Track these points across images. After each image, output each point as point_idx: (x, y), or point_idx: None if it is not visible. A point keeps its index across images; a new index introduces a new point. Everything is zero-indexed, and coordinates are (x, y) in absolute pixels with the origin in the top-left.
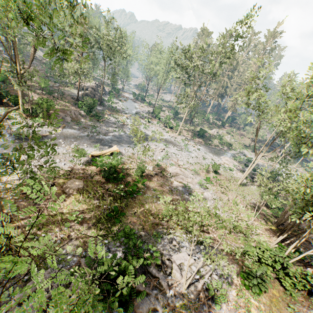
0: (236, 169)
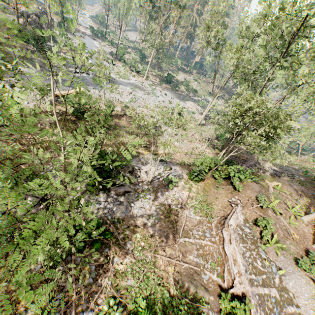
0: (198, 113)
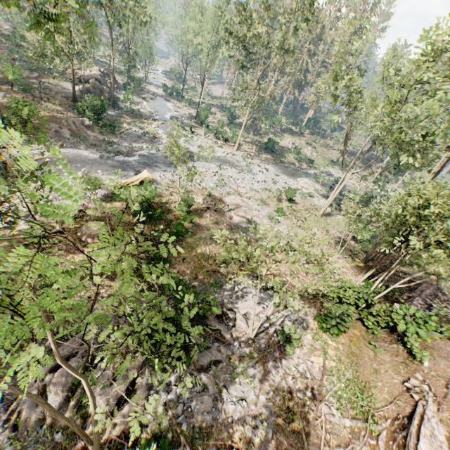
0: (318, 195)
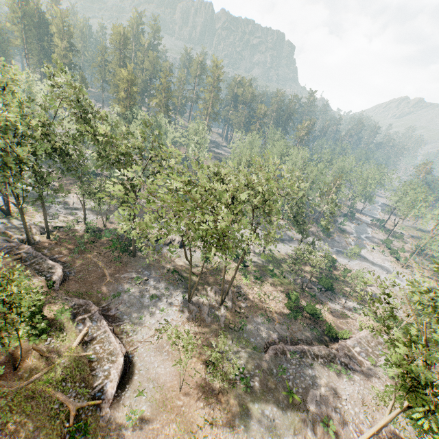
0: None
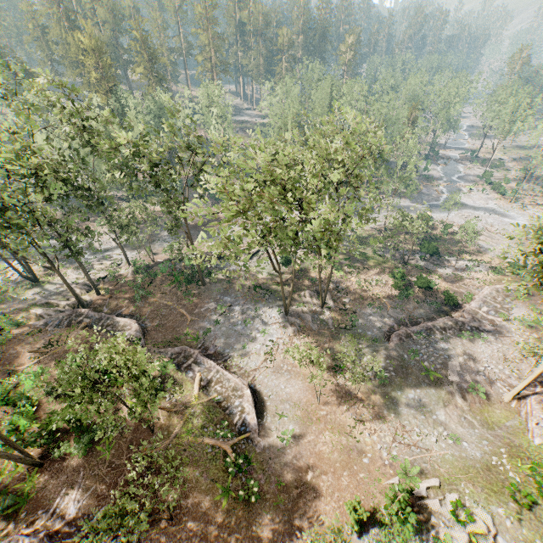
0: None
